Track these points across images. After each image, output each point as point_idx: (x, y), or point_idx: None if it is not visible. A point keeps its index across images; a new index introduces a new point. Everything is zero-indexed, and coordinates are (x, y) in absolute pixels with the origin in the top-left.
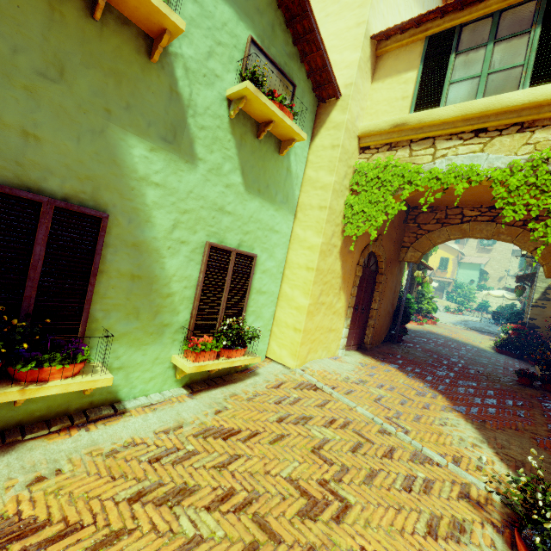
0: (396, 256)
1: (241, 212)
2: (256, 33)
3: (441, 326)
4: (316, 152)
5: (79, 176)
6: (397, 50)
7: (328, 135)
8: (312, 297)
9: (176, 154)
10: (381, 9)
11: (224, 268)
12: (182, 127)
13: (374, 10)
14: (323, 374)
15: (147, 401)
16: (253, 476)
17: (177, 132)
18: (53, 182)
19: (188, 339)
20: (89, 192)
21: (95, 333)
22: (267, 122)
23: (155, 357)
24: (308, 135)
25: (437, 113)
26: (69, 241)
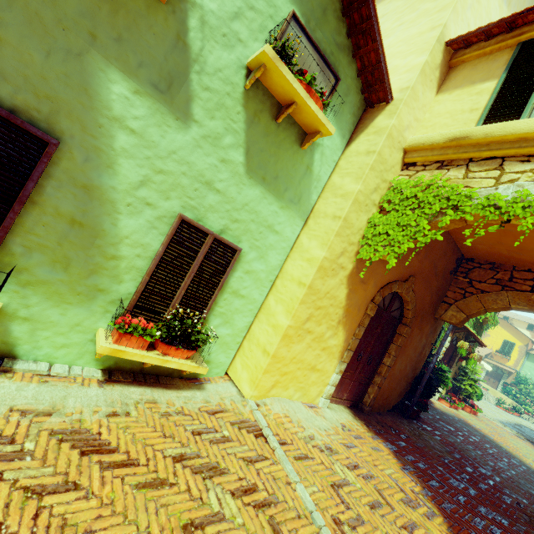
0: (431, 311)
1: (234, 195)
2: (301, 10)
3: (482, 420)
4: (348, 158)
5: (38, 92)
6: (477, 59)
7: (366, 140)
8: (294, 318)
9: (165, 106)
10: (467, 18)
11: (194, 250)
12: (181, 80)
13: (457, 16)
14: (281, 419)
15: (45, 369)
16: (63, 529)
17: (174, 83)
18: (4, 88)
19: (117, 314)
20: (44, 112)
21: (6, 268)
22: (289, 104)
23: (76, 322)
24: (344, 138)
25: (514, 126)
26: (1, 155)
